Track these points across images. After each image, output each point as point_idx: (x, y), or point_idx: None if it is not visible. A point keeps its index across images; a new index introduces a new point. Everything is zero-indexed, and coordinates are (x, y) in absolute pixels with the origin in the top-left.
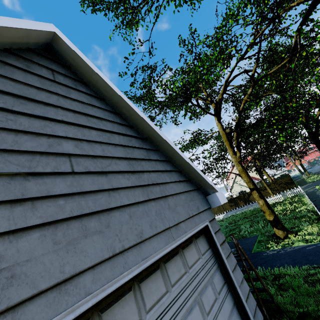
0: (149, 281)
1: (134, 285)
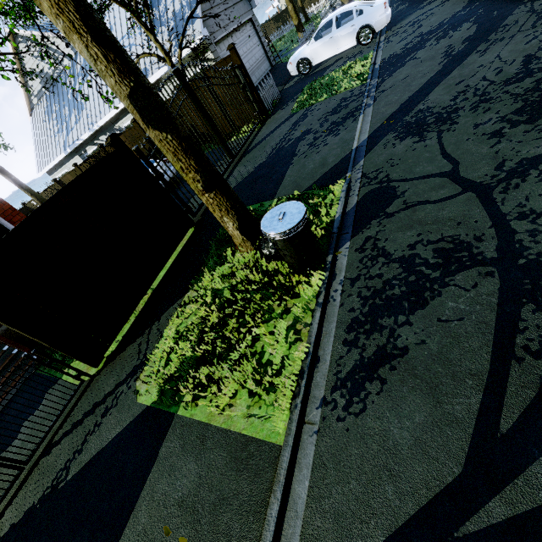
0: (240, 31)
1: (237, 30)
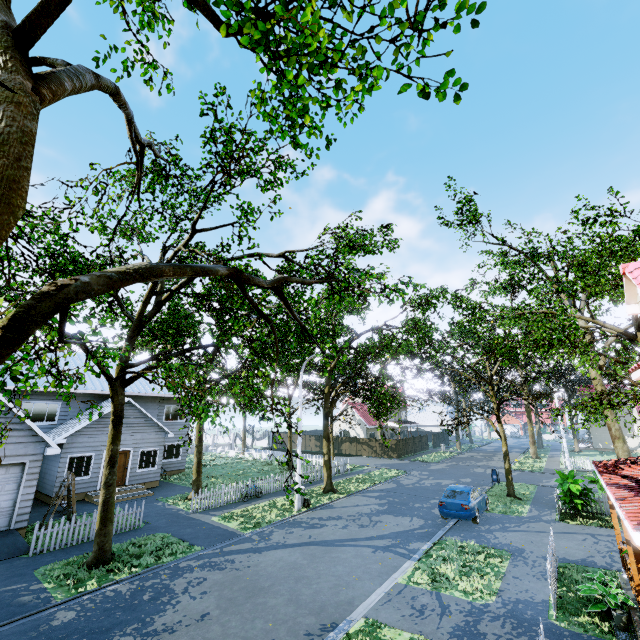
0: None
1: None
